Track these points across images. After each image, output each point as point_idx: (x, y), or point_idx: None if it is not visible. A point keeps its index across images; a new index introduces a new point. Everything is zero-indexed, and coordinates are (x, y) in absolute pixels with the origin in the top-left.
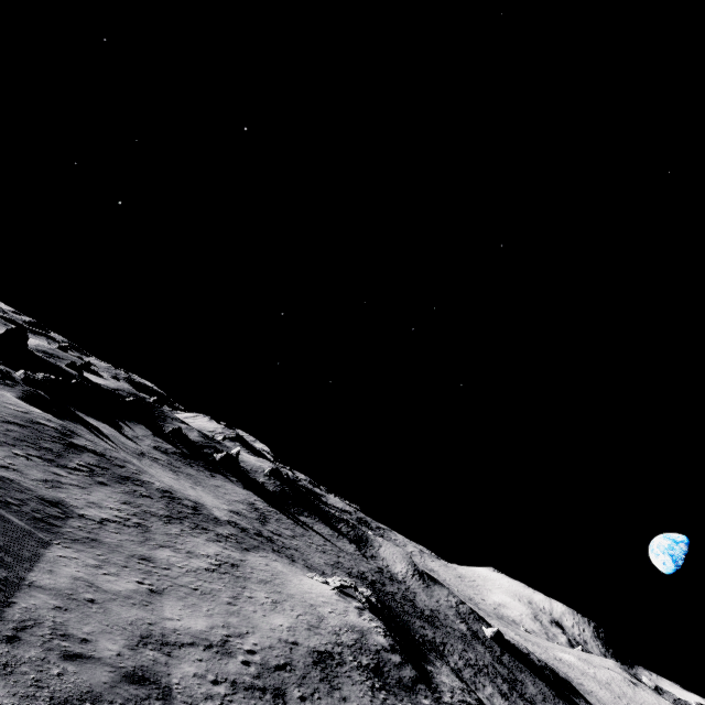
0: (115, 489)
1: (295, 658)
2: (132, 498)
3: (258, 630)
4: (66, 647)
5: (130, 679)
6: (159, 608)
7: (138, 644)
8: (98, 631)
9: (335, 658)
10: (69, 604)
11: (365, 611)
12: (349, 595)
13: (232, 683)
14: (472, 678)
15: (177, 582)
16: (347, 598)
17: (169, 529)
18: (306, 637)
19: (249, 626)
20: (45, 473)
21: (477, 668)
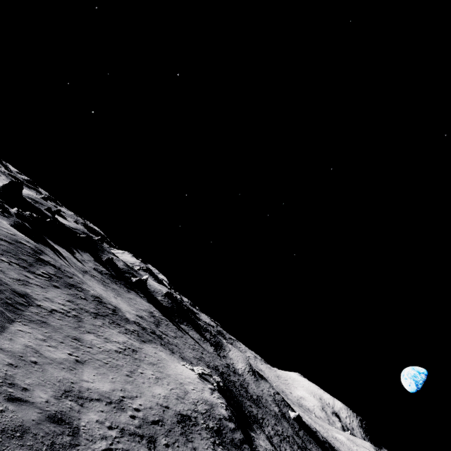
0: (63, 291)
1: (166, 417)
2: (74, 298)
3: (144, 395)
4: (11, 392)
5: (52, 419)
6: (80, 373)
7: (61, 396)
8: (35, 384)
9: (192, 420)
10: (19, 363)
11: (215, 392)
12: (206, 379)
13: (122, 429)
14: (278, 443)
15: (95, 357)
16: (205, 381)
17: (95, 321)
18: (175, 404)
19: (138, 392)
20: (20, 275)
21: (282, 437)
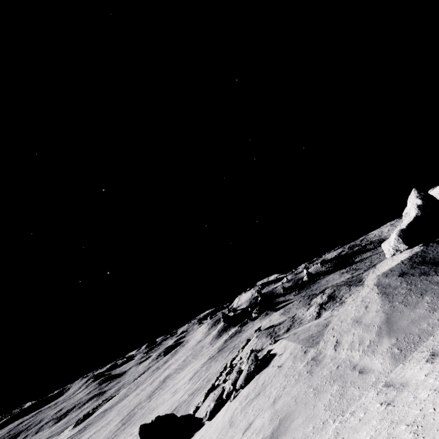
0: None
1: None
2: None
3: None
4: None
5: None
6: None
7: None
8: None
9: None
10: None
11: None
12: None
13: None
14: None
15: None
16: None
17: None
18: None
19: None
20: None
21: None
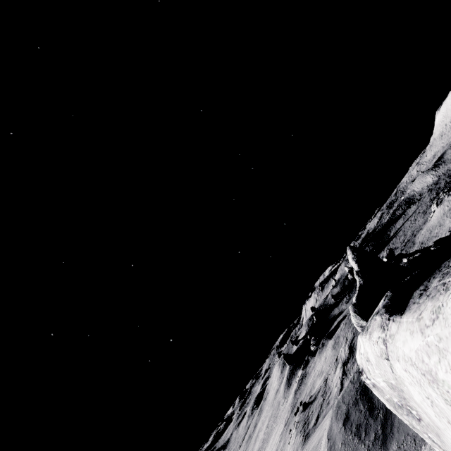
0: None
1: None
2: None
3: (449, 226)
4: None
5: None
6: None
7: None
8: None
9: None
10: None
11: (450, 193)
12: (441, 201)
13: None
14: None
15: None
16: (443, 201)
17: None
18: None
19: (447, 229)
20: None
21: None
